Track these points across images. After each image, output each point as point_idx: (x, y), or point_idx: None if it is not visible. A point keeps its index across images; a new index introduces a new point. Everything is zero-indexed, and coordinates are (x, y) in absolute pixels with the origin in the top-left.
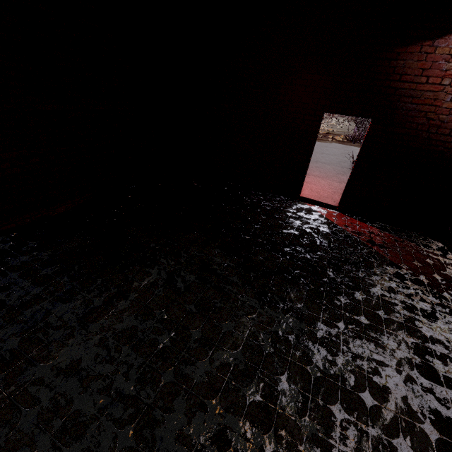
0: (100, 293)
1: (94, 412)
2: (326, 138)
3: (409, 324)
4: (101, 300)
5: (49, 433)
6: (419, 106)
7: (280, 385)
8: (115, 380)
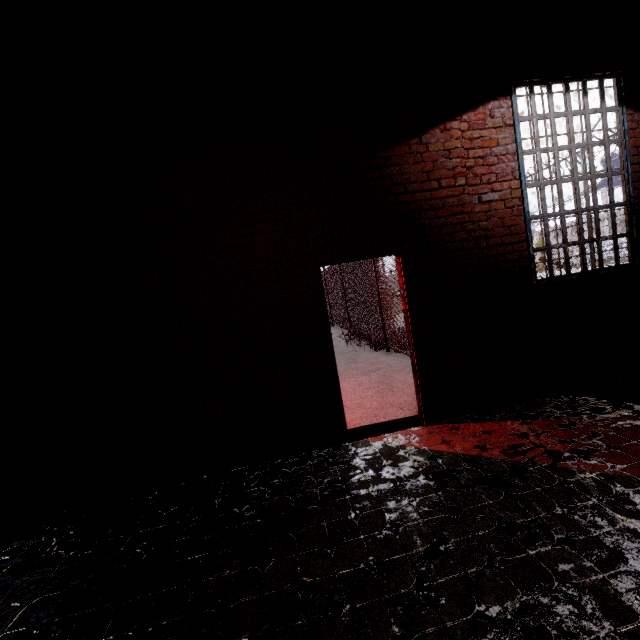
0: None
1: None
2: None
3: None
4: None
5: None
6: (449, 218)
7: None
8: None
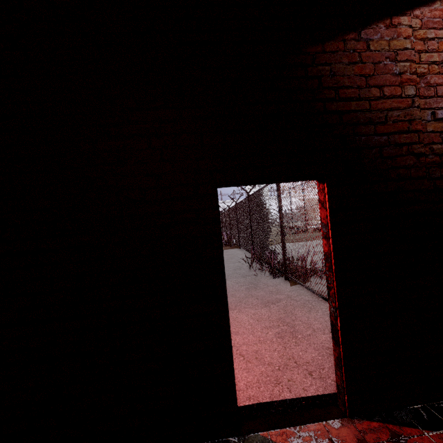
0: None
1: None
2: None
3: None
4: None
5: None
6: (392, 136)
7: None
8: None
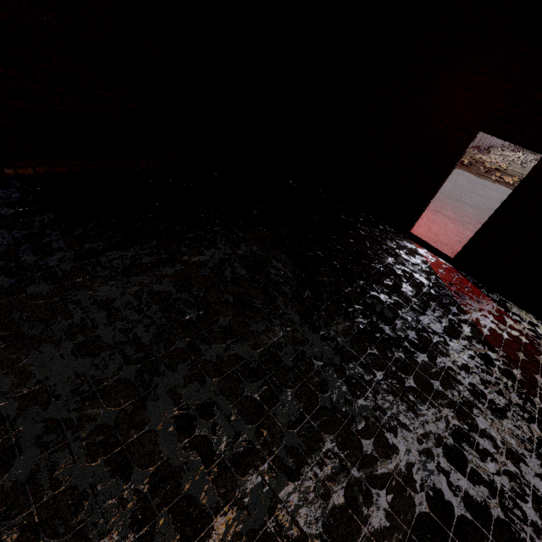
0: (151, 253)
1: (111, 343)
2: (491, 174)
3: (464, 407)
4: (149, 260)
5: (73, 342)
6: None
7: (282, 396)
8: (137, 327)
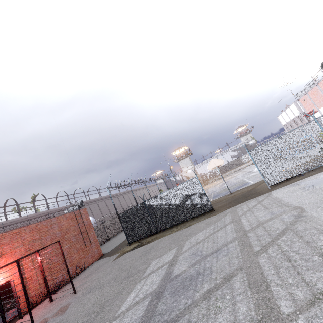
0: None
1: None
2: None
3: None
4: None
5: None
6: None
7: None
8: None
